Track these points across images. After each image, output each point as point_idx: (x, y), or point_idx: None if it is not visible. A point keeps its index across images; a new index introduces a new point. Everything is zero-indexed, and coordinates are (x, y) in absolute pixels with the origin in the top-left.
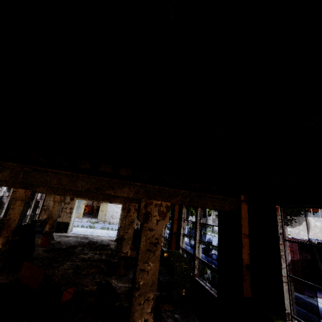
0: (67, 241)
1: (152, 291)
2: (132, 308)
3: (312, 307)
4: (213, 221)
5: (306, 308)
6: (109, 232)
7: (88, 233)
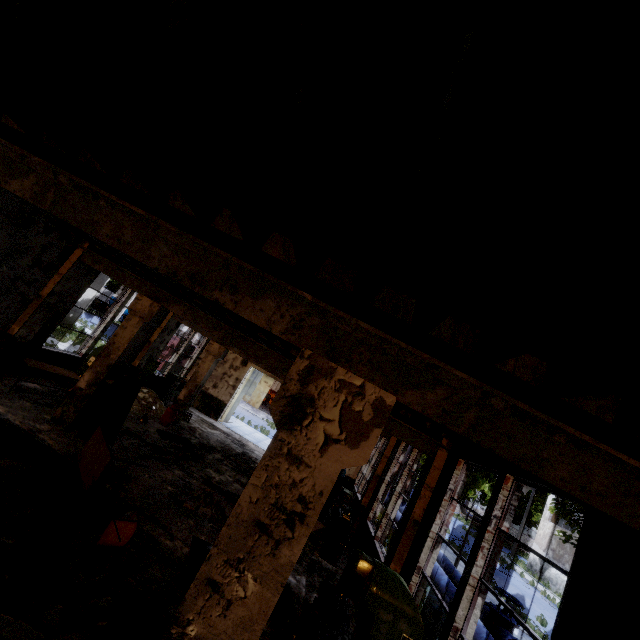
0: (206, 434)
1: None
2: None
3: None
4: (537, 542)
5: None
6: None
7: (251, 438)
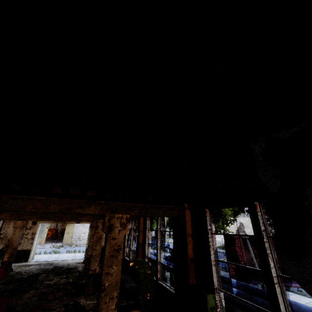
0: (28, 270)
1: (116, 290)
2: (99, 307)
3: (245, 287)
4: None
5: (242, 289)
6: (76, 254)
7: (52, 259)
